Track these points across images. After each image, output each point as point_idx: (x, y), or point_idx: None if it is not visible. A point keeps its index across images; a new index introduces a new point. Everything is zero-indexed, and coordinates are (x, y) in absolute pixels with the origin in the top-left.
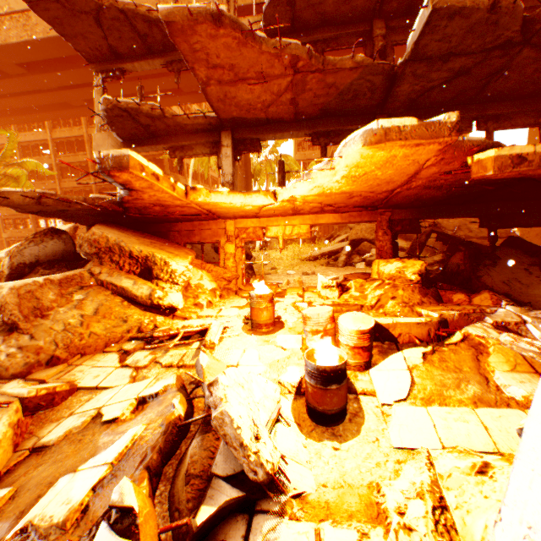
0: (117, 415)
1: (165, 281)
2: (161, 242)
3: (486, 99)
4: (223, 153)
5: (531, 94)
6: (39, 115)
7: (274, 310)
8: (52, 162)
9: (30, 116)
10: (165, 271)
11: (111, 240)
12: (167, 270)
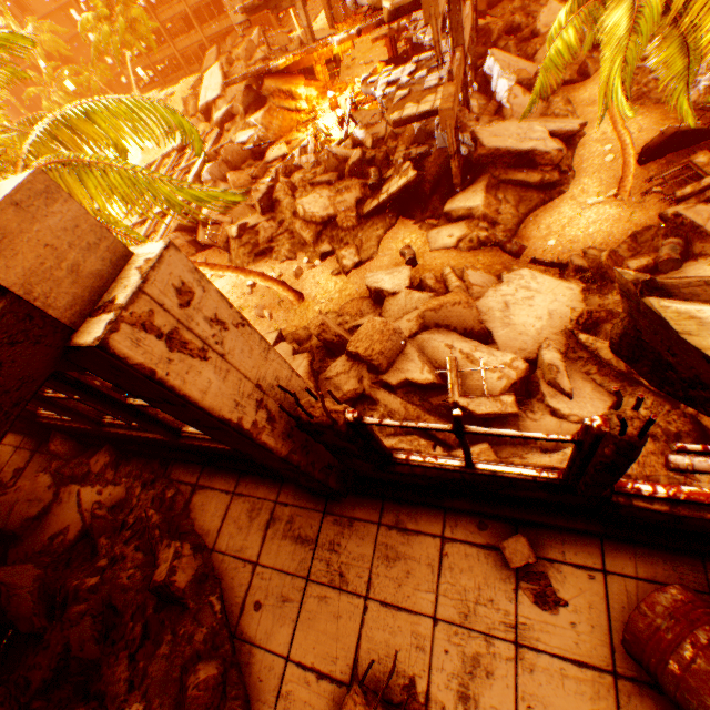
0: (304, 139)
1: (299, 101)
2: (289, 79)
3: None
4: (298, 8)
5: None
6: None
7: (337, 103)
8: None
9: None
10: (297, 96)
11: (274, 88)
12: (298, 96)
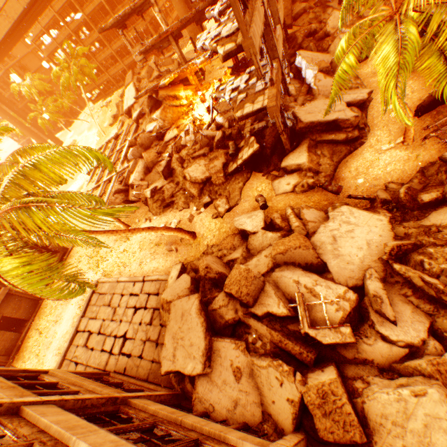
0: (187, 124)
1: (181, 100)
2: (173, 87)
3: None
4: (173, 45)
5: None
6: (47, 6)
7: (205, 97)
8: (69, 32)
9: (44, 10)
10: (180, 97)
11: (165, 95)
12: (180, 97)
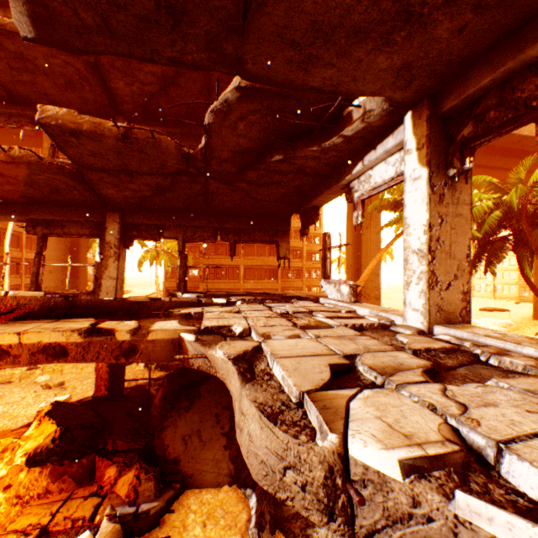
0: None
1: None
2: None
3: (222, 213)
4: None
5: (262, 215)
6: None
7: None
8: None
9: None
10: None
11: None
12: None
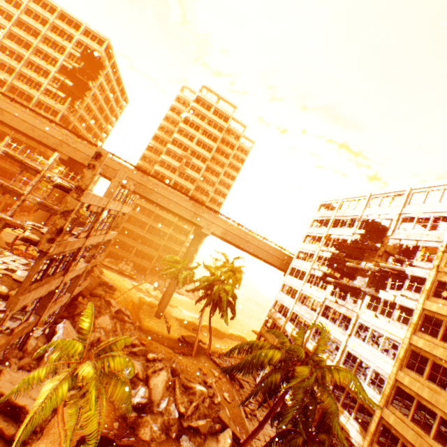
0: None
1: None
2: None
3: None
4: (0, 225)
5: None
6: None
7: None
8: None
9: None
10: None
11: None
12: None
